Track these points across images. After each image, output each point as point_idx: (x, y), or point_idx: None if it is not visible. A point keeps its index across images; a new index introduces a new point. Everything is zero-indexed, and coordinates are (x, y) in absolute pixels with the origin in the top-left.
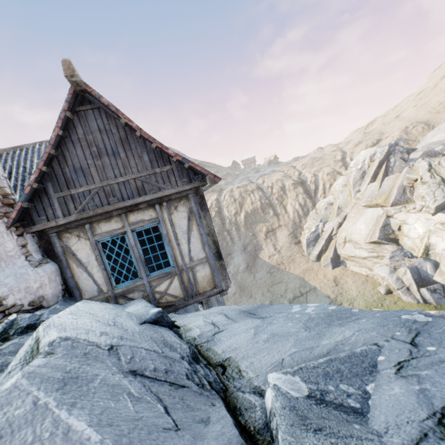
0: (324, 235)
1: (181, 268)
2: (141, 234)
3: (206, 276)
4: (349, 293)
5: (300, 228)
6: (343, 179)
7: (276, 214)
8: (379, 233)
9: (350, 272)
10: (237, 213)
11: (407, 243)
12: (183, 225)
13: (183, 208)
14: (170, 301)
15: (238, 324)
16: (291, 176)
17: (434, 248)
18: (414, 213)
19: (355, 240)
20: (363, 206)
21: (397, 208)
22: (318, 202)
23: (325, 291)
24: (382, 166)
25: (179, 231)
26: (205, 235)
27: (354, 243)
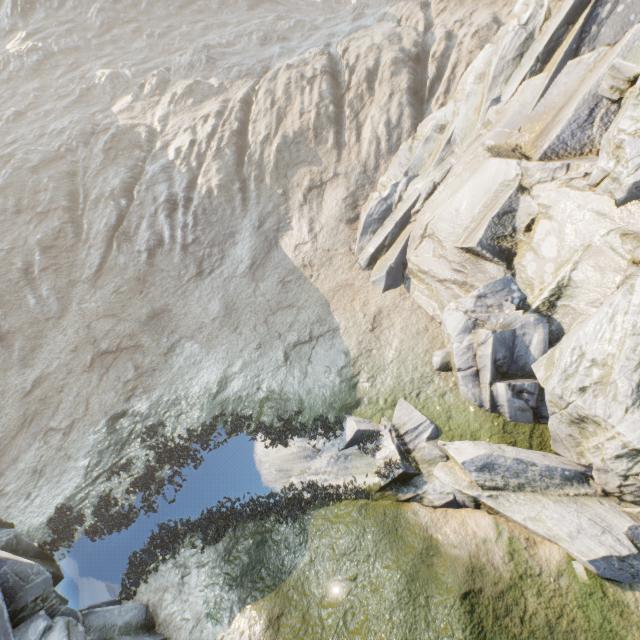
0: (398, 210)
1: None
2: None
3: None
4: (382, 353)
5: (370, 184)
6: (485, 54)
7: (339, 145)
8: (487, 230)
9: (410, 304)
10: (268, 139)
11: (527, 267)
12: None
13: None
14: None
15: None
16: (404, 36)
17: (574, 296)
18: (578, 191)
19: (441, 236)
20: (487, 150)
21: (550, 167)
22: (425, 119)
23: (348, 340)
24: (577, 17)
25: None
26: None
27: (437, 242)
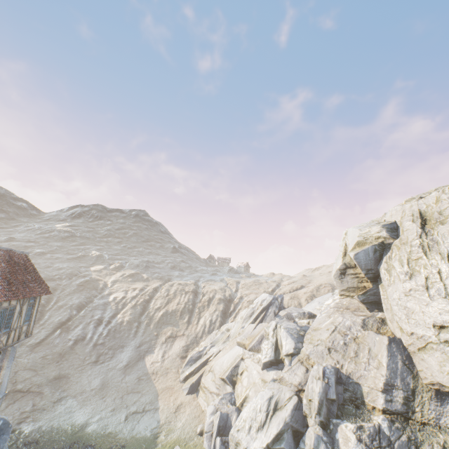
0: (204, 357)
1: None
2: None
3: None
4: (176, 424)
5: (196, 343)
6: (245, 310)
7: (189, 322)
8: (230, 371)
9: (196, 402)
10: (159, 308)
11: (238, 388)
12: None
13: None
14: None
15: None
16: (226, 290)
17: (248, 401)
18: (255, 363)
19: (215, 371)
20: (237, 342)
21: (250, 353)
22: (225, 324)
23: (162, 415)
24: (263, 312)
25: None
26: None
27: (214, 374)
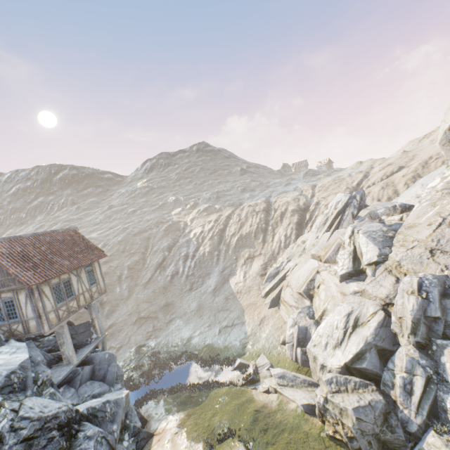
0: (281, 273)
1: (23, 320)
2: (6, 303)
3: (34, 325)
4: (260, 335)
5: (274, 260)
6: (320, 218)
7: (264, 241)
8: (306, 286)
9: (278, 315)
10: (234, 234)
11: (316, 302)
12: (24, 301)
13: (24, 293)
14: (19, 333)
15: (3, 355)
16: (300, 199)
17: (327, 314)
18: (331, 275)
19: (292, 286)
20: (311, 255)
21: (325, 265)
22: (301, 236)
23: (248, 328)
24: (338, 217)
25: (22, 303)
26: (33, 306)
27: (291, 288)
